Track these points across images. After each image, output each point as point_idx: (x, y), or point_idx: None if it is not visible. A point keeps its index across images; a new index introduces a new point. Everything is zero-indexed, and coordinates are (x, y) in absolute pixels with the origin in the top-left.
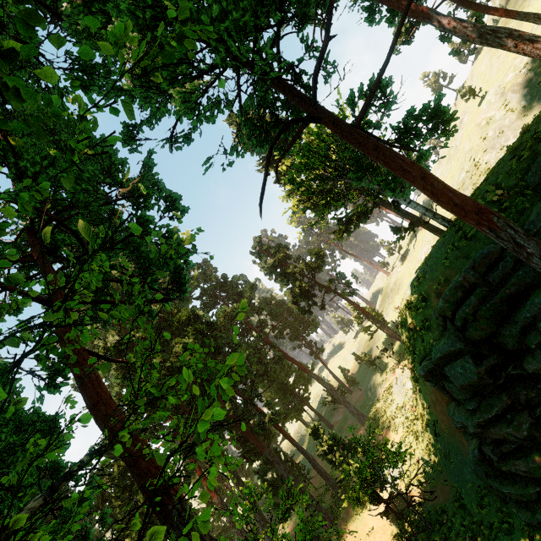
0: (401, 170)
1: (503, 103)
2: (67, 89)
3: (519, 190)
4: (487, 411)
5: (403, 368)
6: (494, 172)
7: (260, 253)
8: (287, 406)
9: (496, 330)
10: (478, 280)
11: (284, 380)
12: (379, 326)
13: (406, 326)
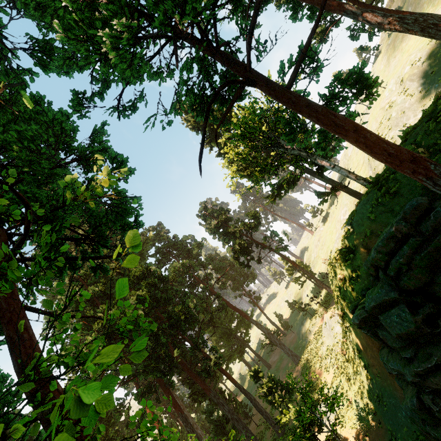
0: (333, 125)
1: (402, 90)
2: (29, 69)
3: (439, 148)
4: (425, 360)
5: (334, 316)
6: (411, 134)
7: (205, 216)
8: (231, 348)
9: (431, 278)
10: (410, 230)
11: (227, 326)
12: (308, 277)
13: (335, 277)
